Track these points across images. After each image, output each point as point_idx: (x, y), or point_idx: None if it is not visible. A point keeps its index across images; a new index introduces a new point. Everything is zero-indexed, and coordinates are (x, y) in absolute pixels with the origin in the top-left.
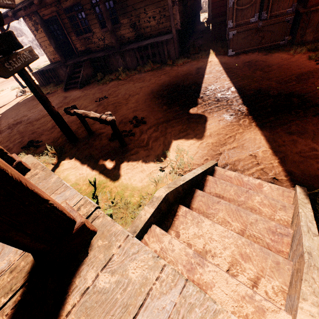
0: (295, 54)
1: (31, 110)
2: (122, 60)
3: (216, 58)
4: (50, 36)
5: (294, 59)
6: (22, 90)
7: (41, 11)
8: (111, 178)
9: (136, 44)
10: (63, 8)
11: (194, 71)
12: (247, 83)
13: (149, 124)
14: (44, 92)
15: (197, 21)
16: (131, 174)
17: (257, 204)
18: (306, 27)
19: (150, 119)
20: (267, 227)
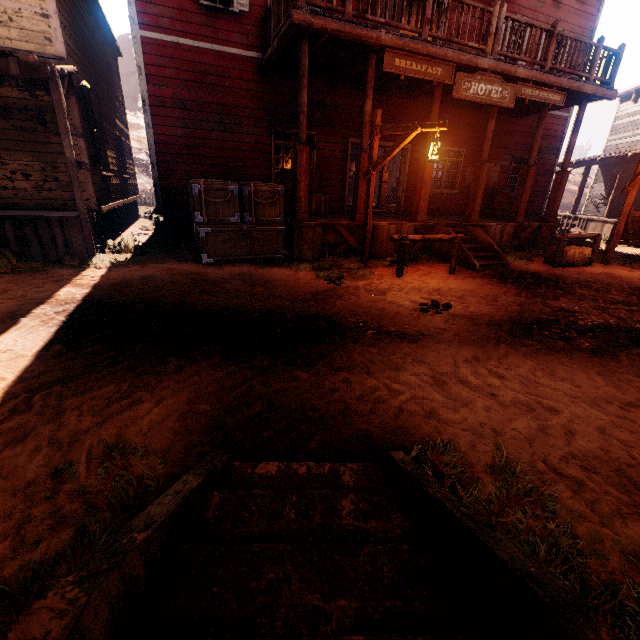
0: (299, 270)
1: None
2: None
3: (181, 265)
4: None
5: (301, 276)
6: None
7: None
8: None
9: None
10: None
11: (136, 279)
12: (247, 302)
13: None
14: None
15: (134, 211)
16: None
17: (352, 518)
18: (302, 242)
19: None
20: (401, 567)
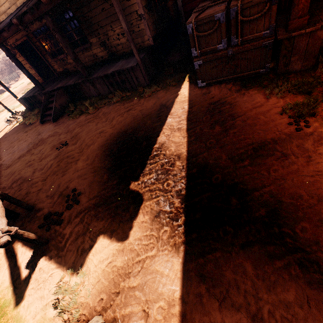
0: (269, 98)
1: (8, 150)
2: (93, 87)
3: (186, 89)
4: (21, 66)
5: (267, 107)
6: (8, 120)
7: (13, 36)
8: (15, 299)
9: (105, 69)
10: (32, 31)
11: (156, 110)
12: (197, 150)
13: (80, 206)
14: (27, 122)
15: None
16: (32, 299)
17: None
18: (291, 54)
19: (84, 198)
20: None
